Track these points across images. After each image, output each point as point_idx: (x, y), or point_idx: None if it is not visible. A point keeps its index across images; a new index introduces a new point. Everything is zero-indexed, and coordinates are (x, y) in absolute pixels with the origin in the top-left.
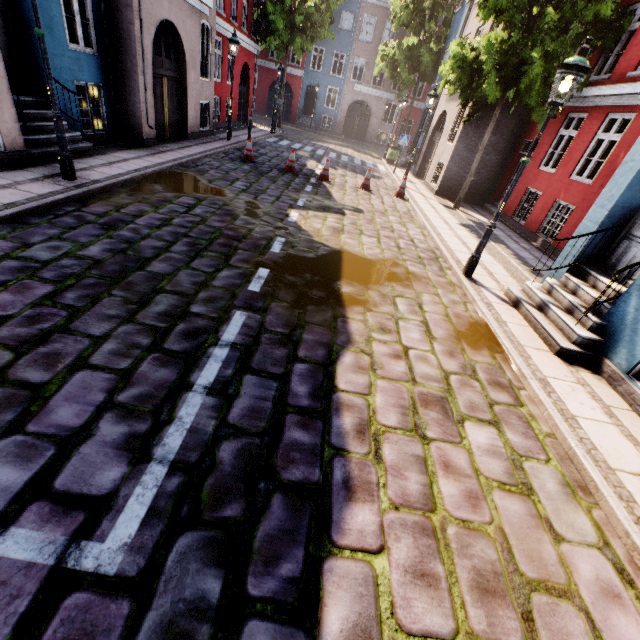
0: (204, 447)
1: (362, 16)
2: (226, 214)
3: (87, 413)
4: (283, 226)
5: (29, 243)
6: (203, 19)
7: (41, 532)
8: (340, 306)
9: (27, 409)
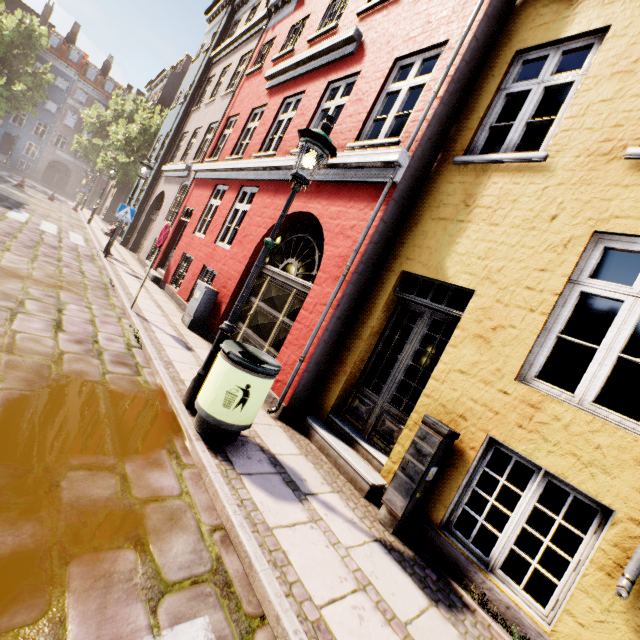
0: None
1: (66, 110)
2: None
3: None
4: None
5: None
6: None
7: None
8: (27, 203)
9: None
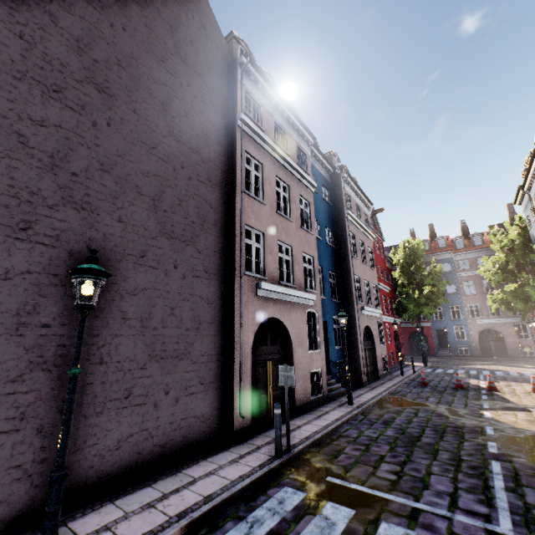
0: (522, 509)
1: (461, 283)
2: (439, 415)
3: (450, 488)
4: (484, 420)
5: (362, 430)
6: (377, 319)
7: (468, 517)
8: None
9: (424, 483)
